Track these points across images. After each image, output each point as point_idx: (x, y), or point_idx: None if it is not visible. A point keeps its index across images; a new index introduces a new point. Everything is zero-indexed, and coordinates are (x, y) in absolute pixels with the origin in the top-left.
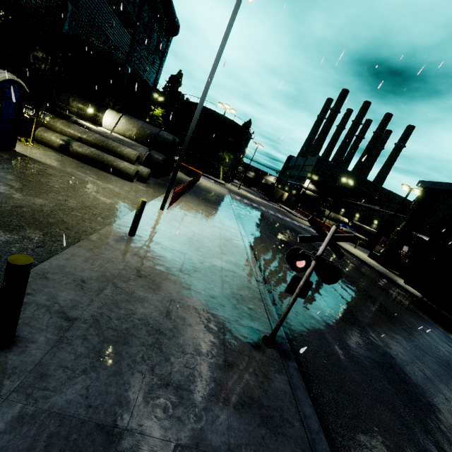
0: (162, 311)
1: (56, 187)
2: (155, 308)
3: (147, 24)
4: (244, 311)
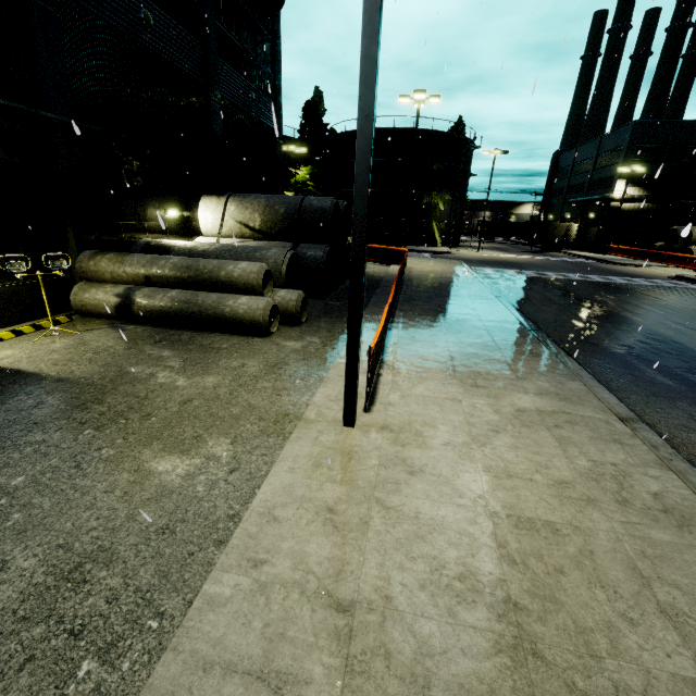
0: None
1: (13, 487)
2: None
3: (223, 4)
4: None
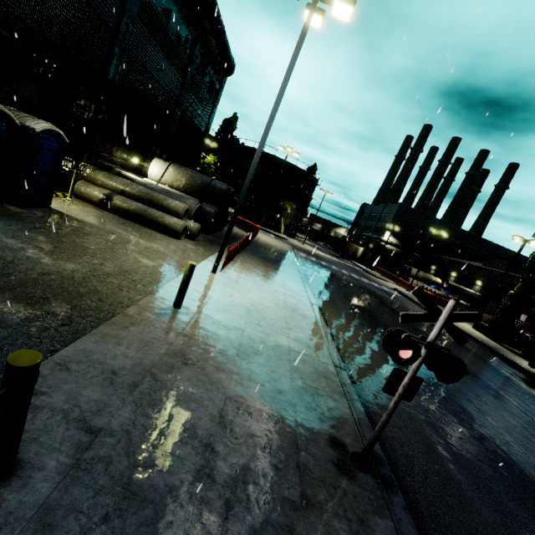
0: (214, 416)
1: (92, 248)
2: (205, 411)
3: (200, 65)
4: (322, 413)
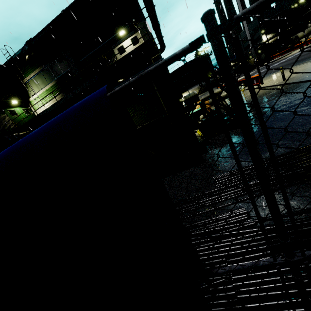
0: None
1: None
2: None
3: None
4: None
